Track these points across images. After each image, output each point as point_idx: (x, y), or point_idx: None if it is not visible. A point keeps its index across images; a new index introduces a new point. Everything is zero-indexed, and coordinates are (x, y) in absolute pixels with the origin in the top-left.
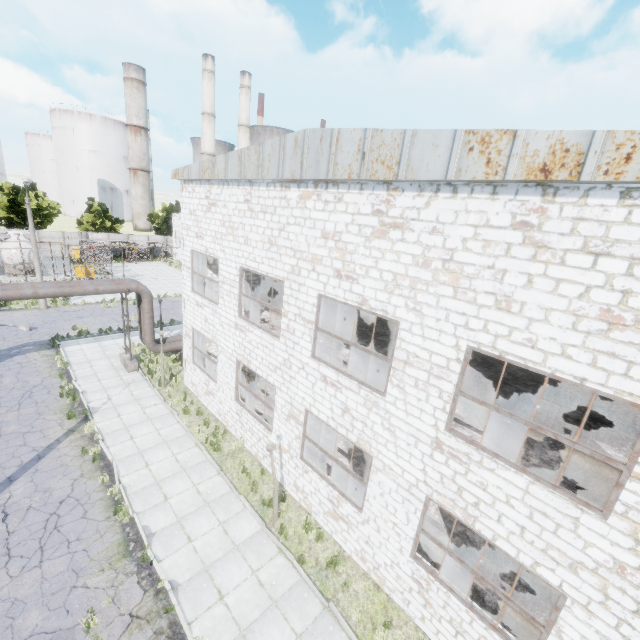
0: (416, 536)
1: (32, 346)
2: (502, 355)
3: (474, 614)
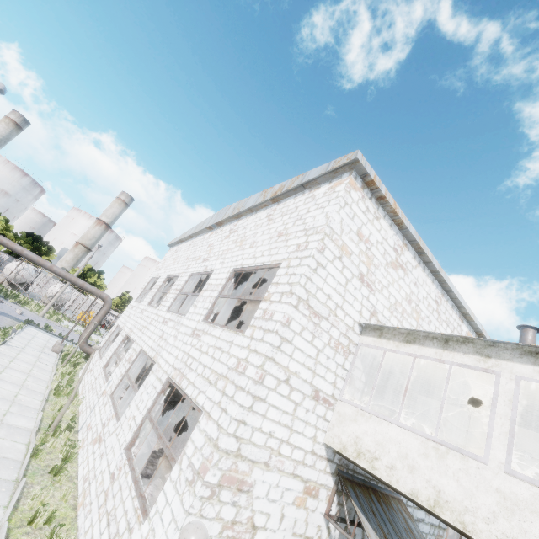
0: (141, 422)
1: (12, 317)
2: (242, 266)
3: (134, 487)
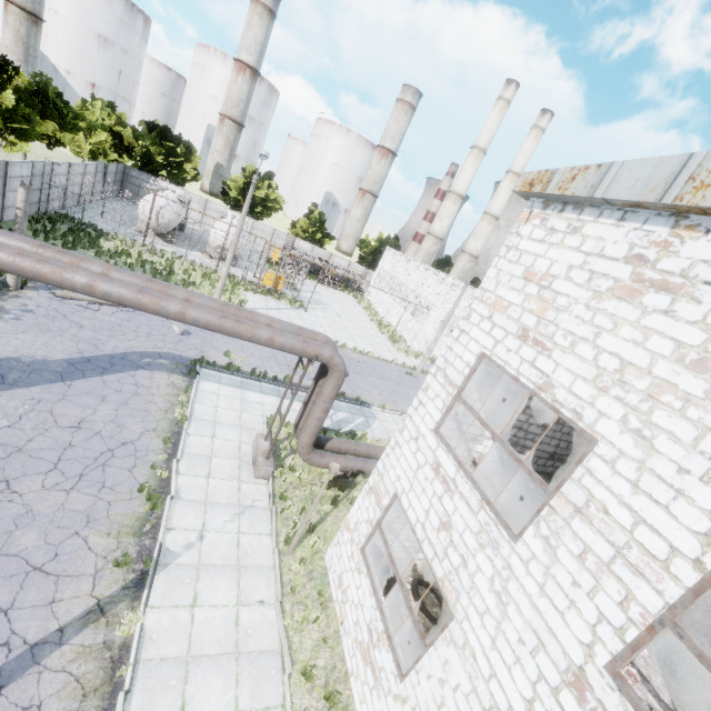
0: None
1: (169, 361)
2: None
3: None
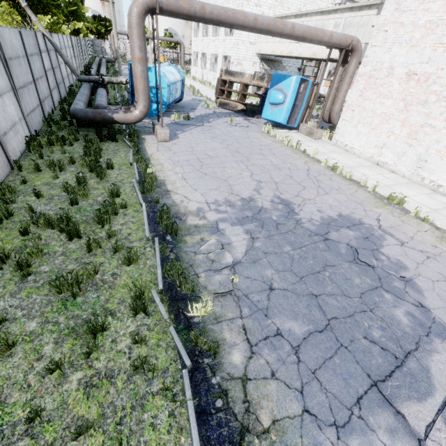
0: (222, 67)
1: None
2: None
3: None
